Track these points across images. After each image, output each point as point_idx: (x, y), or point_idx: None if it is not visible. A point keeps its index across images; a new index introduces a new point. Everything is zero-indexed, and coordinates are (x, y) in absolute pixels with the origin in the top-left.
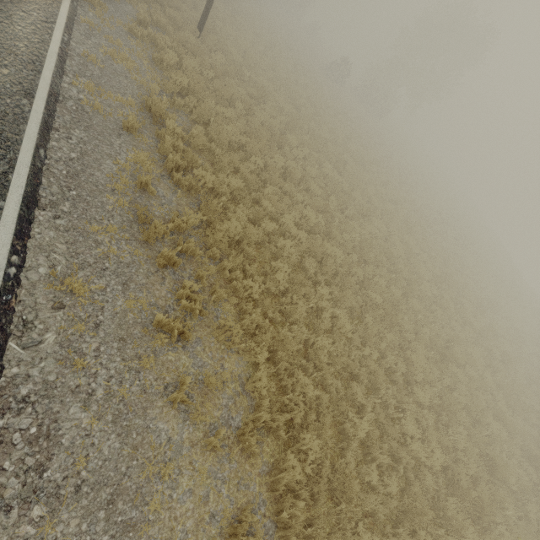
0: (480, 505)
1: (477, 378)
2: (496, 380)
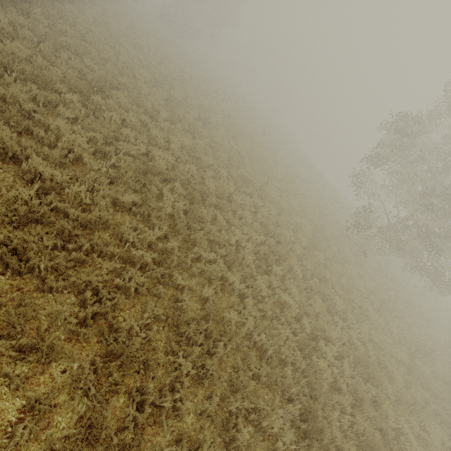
0: (2, 62)
1: (125, 82)
2: (174, 114)
